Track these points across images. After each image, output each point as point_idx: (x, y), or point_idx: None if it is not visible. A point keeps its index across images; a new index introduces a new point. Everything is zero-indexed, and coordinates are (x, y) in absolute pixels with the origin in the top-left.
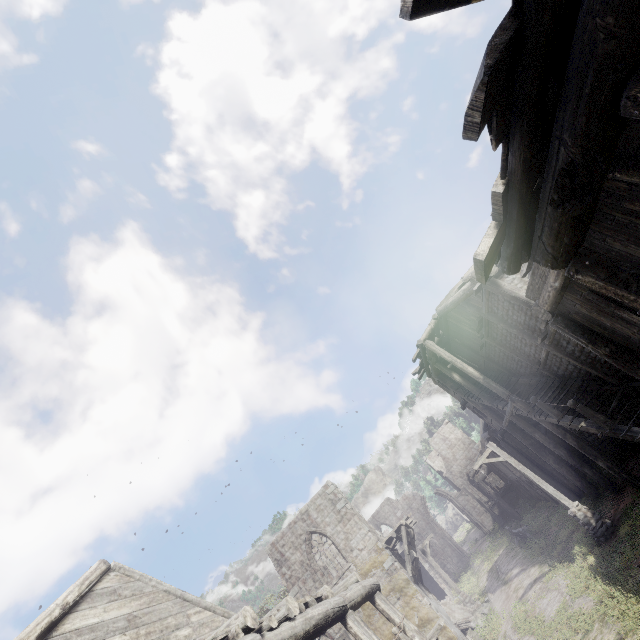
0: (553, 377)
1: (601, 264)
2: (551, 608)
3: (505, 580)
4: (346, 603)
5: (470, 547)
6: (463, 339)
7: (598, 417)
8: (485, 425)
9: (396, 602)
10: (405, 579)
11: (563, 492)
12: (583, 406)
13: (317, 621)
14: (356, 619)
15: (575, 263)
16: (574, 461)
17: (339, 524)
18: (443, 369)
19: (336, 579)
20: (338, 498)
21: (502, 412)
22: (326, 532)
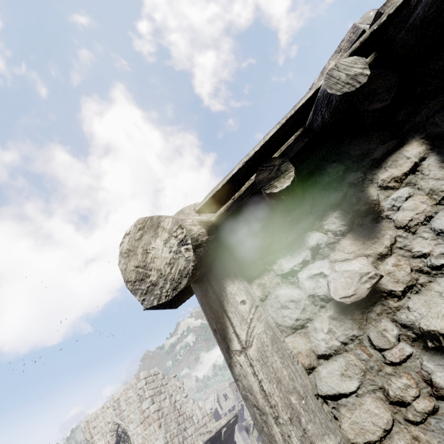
0: None
1: None
2: None
3: None
4: None
5: None
6: None
7: None
8: None
9: None
10: None
11: None
12: None
13: None
14: None
15: None
16: None
17: (140, 426)
18: None
19: None
20: (145, 396)
21: None
22: (128, 430)
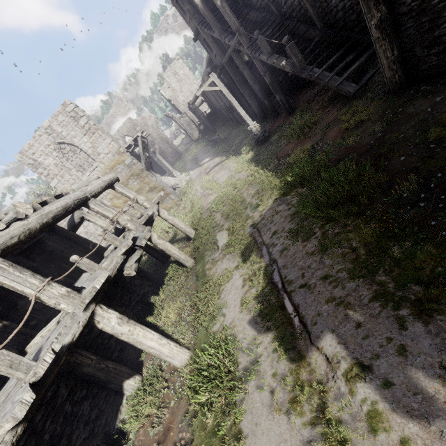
0: (277, 14)
1: None
2: (223, 178)
3: (200, 164)
4: (87, 195)
5: (183, 148)
6: None
7: (298, 57)
8: (209, 61)
9: (135, 181)
10: (141, 169)
11: None
12: (292, 44)
13: (56, 214)
14: (97, 203)
15: None
16: (261, 95)
17: (85, 137)
18: None
19: (89, 173)
20: (80, 116)
21: (227, 47)
22: (74, 143)
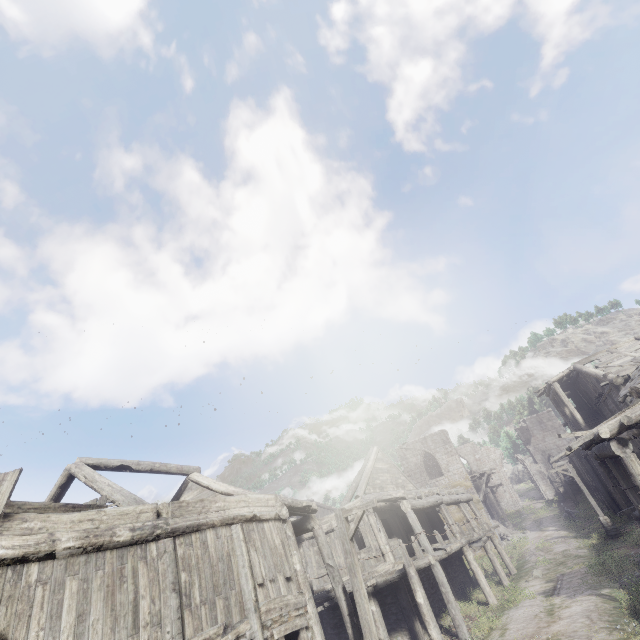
0: None
1: (607, 468)
2: (560, 548)
3: (542, 529)
4: (461, 499)
5: (526, 501)
6: (586, 389)
7: None
8: None
9: (467, 507)
10: (477, 499)
11: (612, 506)
12: None
13: (453, 501)
14: (464, 506)
15: (601, 463)
16: None
17: (445, 455)
18: (559, 402)
19: (434, 481)
20: (448, 441)
21: None
22: (435, 455)
